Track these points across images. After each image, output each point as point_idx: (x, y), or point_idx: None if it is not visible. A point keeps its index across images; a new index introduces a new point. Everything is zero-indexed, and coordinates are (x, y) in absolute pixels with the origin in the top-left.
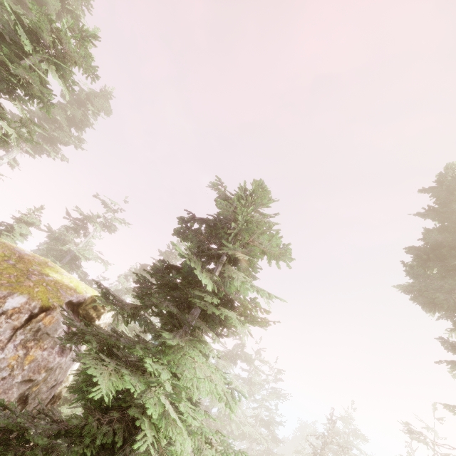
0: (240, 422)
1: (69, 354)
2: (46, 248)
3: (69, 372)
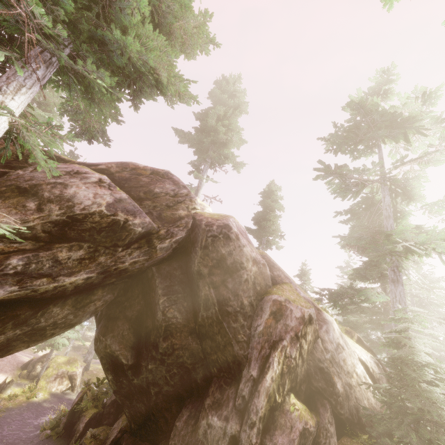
0: None
1: None
2: None
3: None
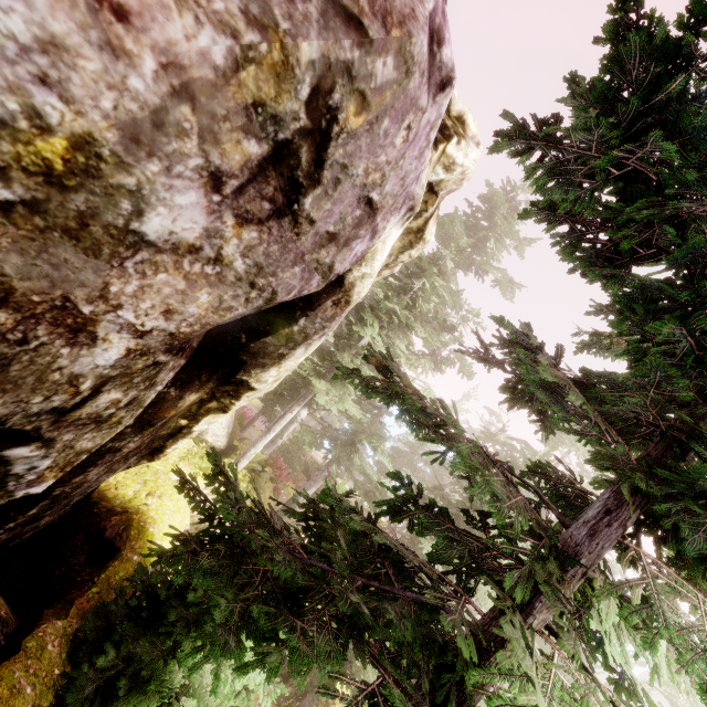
0: None
1: (436, 102)
2: None
3: (385, 233)
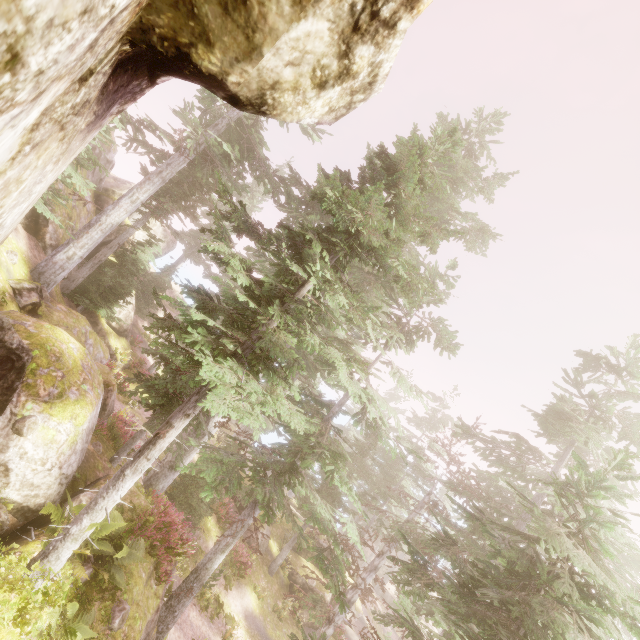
0: (636, 588)
1: None
2: (199, 101)
3: None
